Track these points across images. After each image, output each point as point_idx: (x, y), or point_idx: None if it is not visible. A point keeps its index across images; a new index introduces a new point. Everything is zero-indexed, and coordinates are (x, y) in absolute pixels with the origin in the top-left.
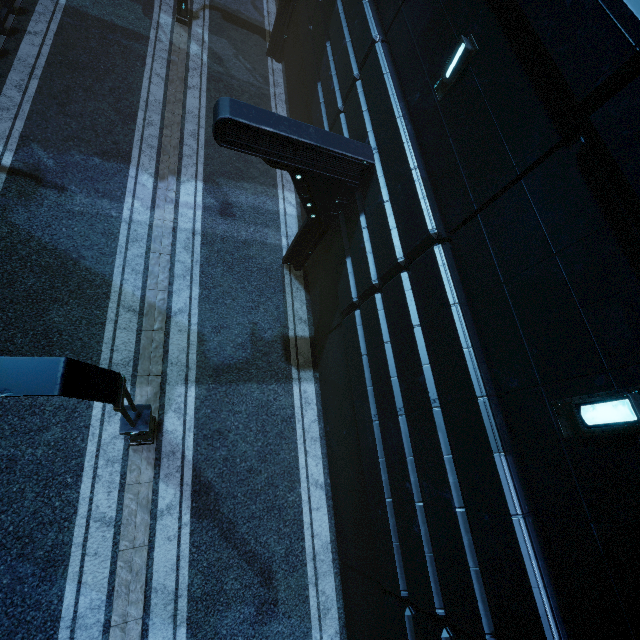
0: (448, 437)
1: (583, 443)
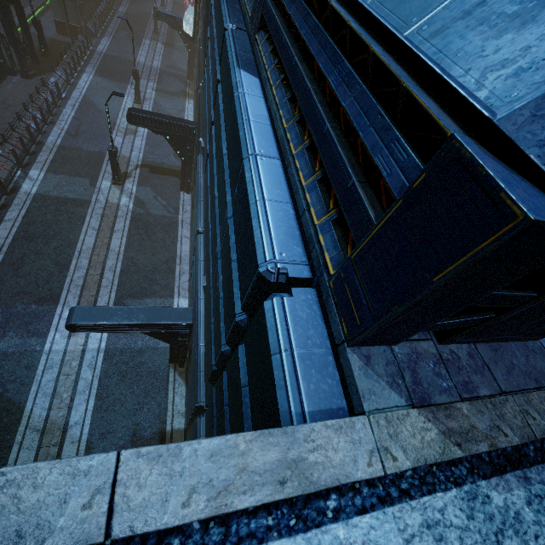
0: None
1: None
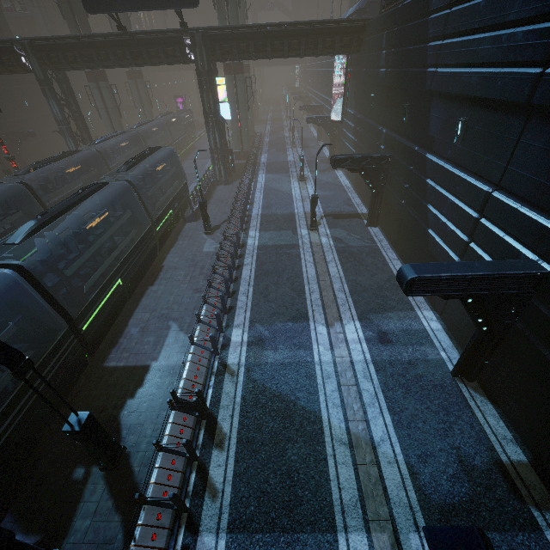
0: None
1: None
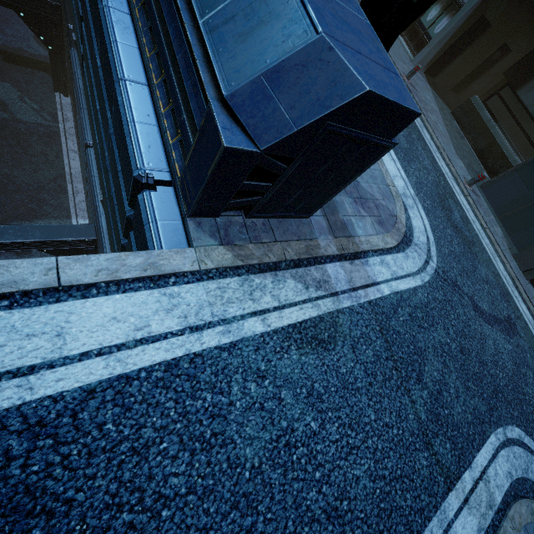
0: None
1: None
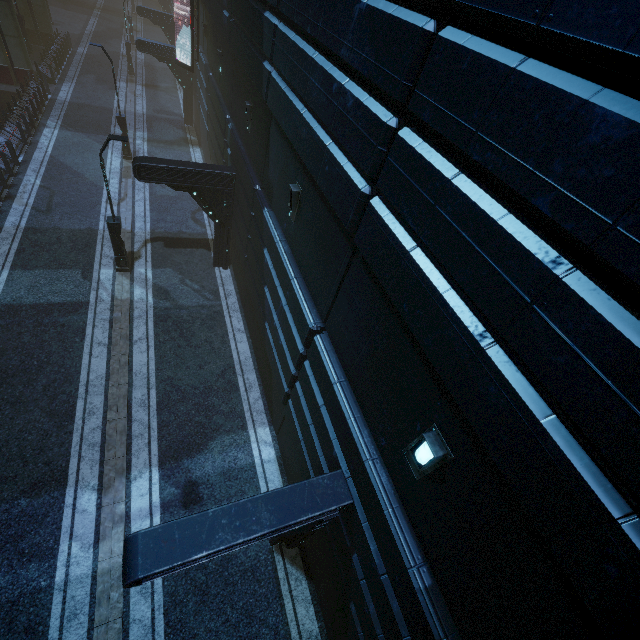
0: None
1: None
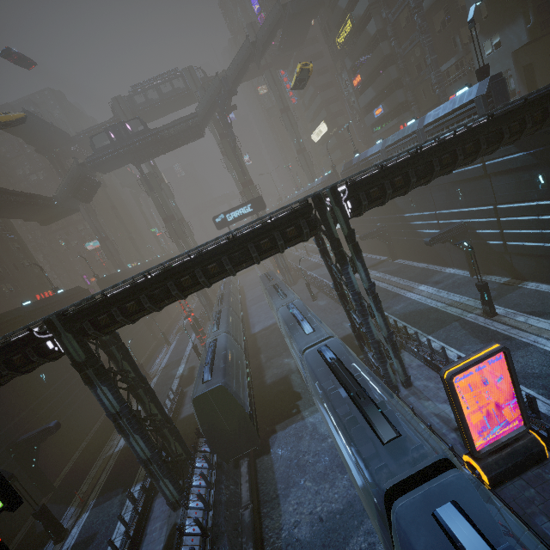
0: (549, 216)
1: (548, 185)
